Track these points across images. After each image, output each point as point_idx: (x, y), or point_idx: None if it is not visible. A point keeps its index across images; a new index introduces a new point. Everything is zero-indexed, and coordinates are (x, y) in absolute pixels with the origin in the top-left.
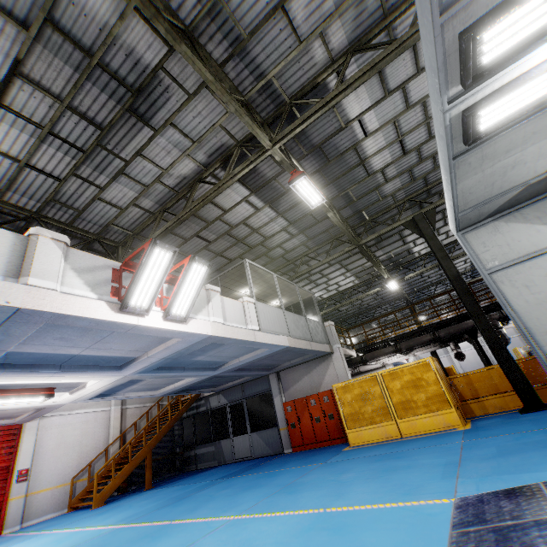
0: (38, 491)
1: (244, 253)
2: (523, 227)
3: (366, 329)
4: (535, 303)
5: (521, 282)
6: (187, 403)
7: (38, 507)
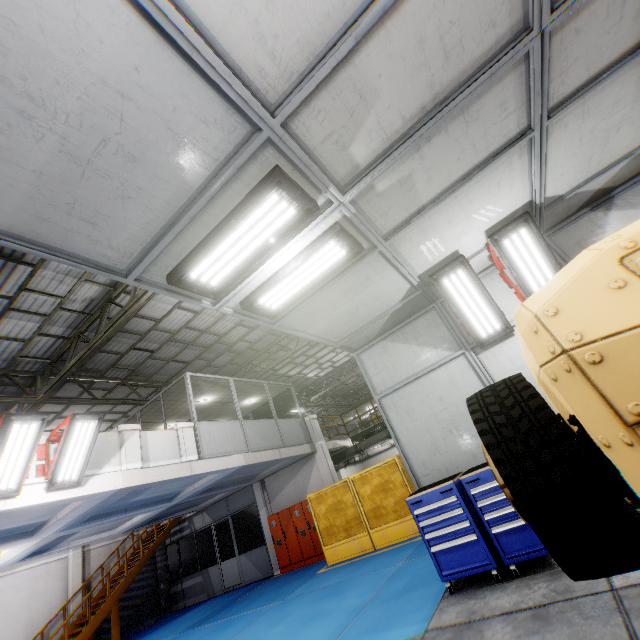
0: None
1: (200, 354)
2: (405, 348)
3: None
4: (414, 431)
5: (404, 408)
6: (165, 530)
7: None
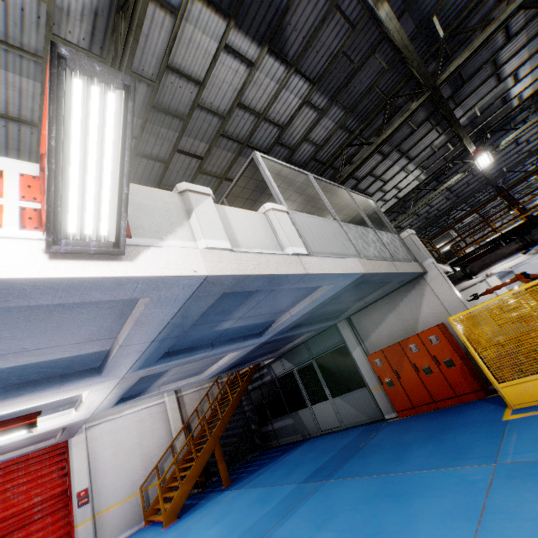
0: (106, 508)
1: None
2: None
3: (441, 241)
4: None
5: None
6: (247, 377)
7: (111, 526)
